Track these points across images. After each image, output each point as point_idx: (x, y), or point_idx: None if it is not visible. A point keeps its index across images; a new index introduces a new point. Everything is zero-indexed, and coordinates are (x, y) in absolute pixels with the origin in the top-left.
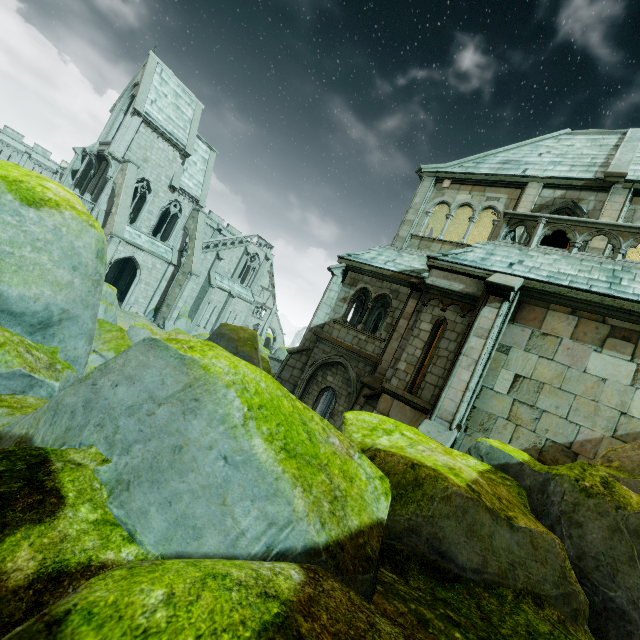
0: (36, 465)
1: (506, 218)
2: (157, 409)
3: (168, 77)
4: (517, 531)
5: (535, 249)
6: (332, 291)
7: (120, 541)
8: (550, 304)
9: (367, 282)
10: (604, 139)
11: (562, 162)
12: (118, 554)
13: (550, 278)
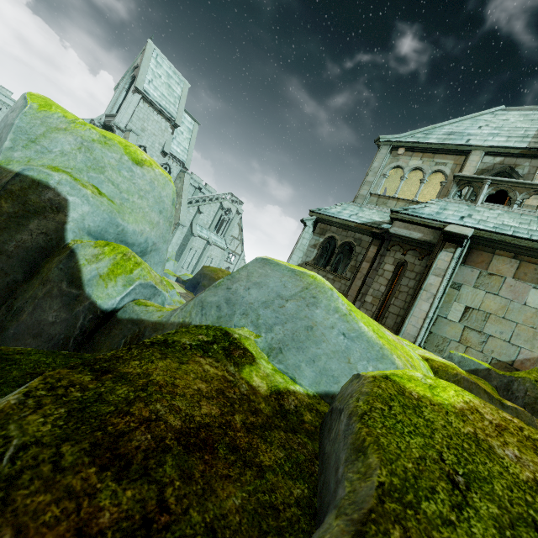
0: (225, 334)
1: (456, 180)
2: (286, 303)
3: (162, 61)
4: (506, 408)
5: (481, 205)
6: (304, 239)
7: (290, 382)
8: (495, 250)
9: (334, 232)
10: (534, 114)
11: (499, 134)
12: (295, 388)
13: (496, 229)
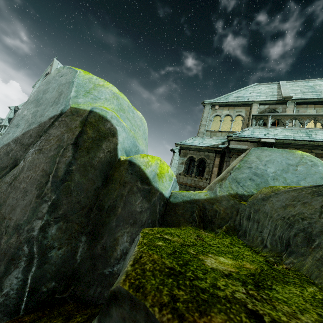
0: None
1: (253, 117)
2: (297, 168)
3: None
4: None
5: (270, 128)
6: (175, 160)
7: None
8: (287, 148)
9: (192, 153)
10: (272, 86)
11: (261, 95)
12: None
13: (285, 137)
